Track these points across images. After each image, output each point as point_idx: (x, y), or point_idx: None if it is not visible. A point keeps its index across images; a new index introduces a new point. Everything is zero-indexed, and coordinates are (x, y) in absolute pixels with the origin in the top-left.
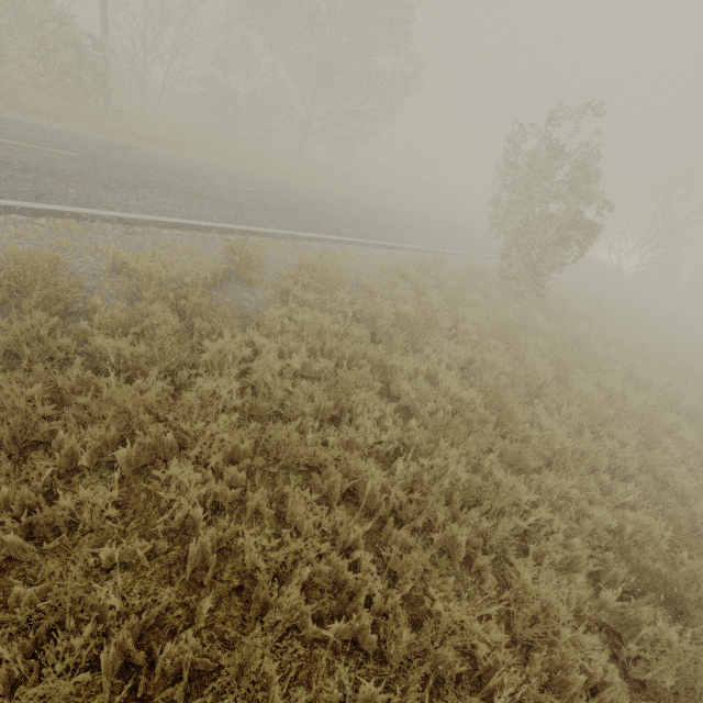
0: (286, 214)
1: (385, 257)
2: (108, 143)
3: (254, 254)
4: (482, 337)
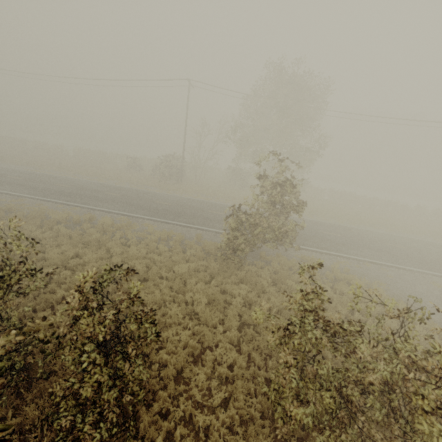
0: (159, 212)
1: (179, 230)
2: (145, 192)
3: (88, 216)
4: (125, 257)
